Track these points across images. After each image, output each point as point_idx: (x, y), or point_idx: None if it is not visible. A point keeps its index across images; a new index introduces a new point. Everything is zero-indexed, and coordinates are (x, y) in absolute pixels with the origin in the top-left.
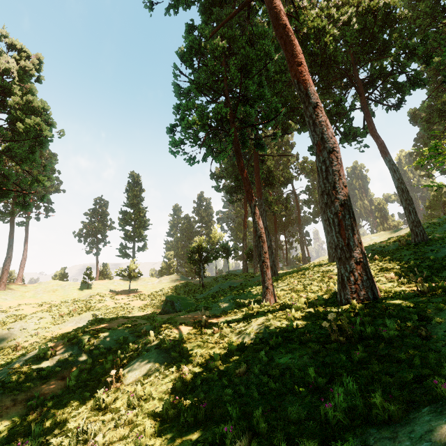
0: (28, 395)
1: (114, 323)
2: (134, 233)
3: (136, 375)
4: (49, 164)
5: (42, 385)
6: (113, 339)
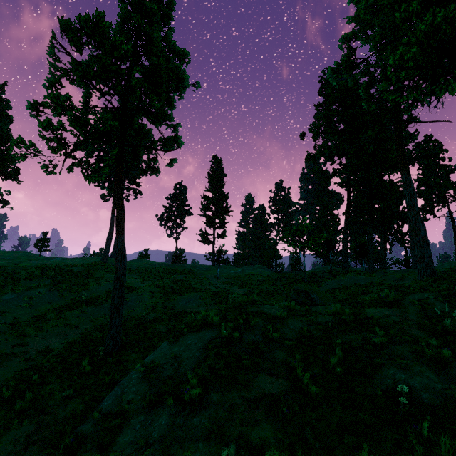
0: (254, 393)
1: (270, 308)
2: (214, 219)
3: (427, 399)
4: (179, 123)
5: (255, 380)
6: (291, 328)
